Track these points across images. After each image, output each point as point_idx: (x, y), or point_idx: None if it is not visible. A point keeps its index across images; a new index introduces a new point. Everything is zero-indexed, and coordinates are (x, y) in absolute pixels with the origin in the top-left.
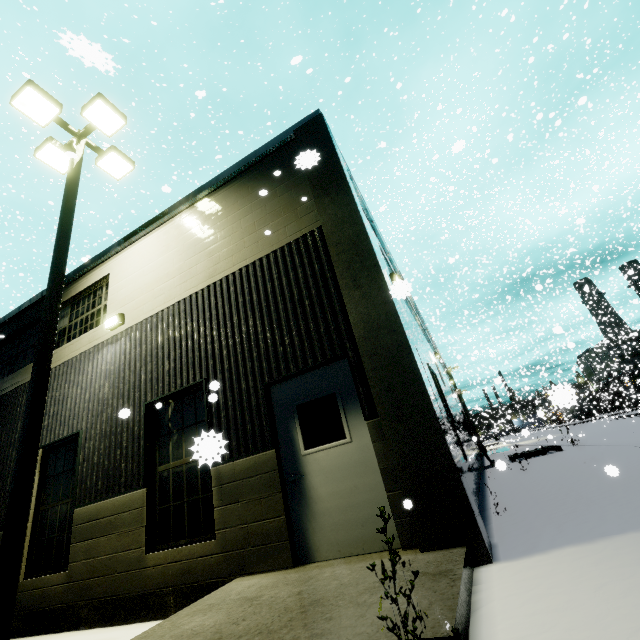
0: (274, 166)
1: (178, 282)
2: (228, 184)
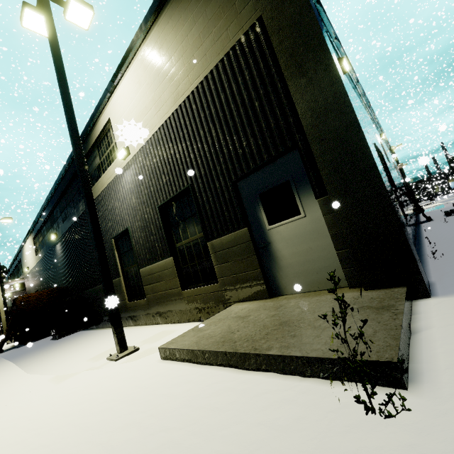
0: None
1: (154, 112)
2: None
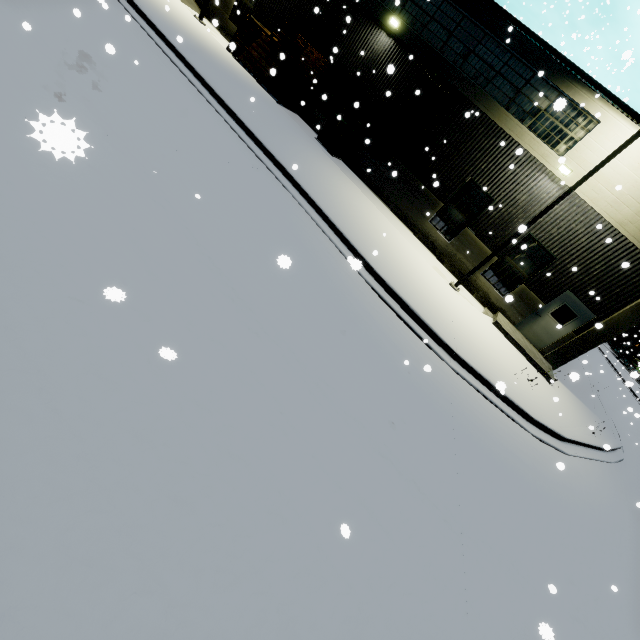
0: None
1: (610, 201)
2: None
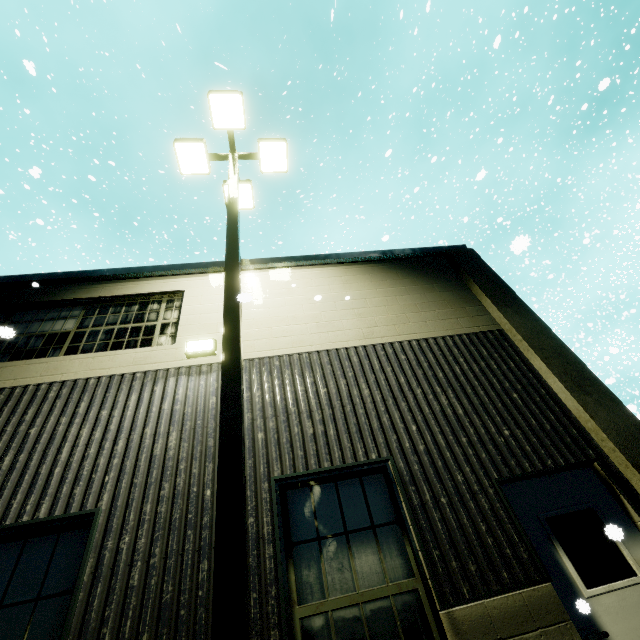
0: (424, 267)
1: (314, 330)
2: (369, 263)
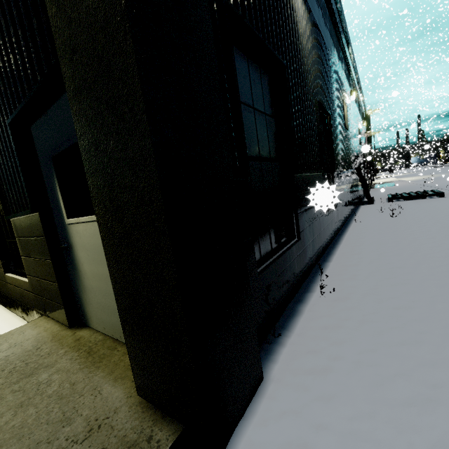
0: None
1: None
2: None
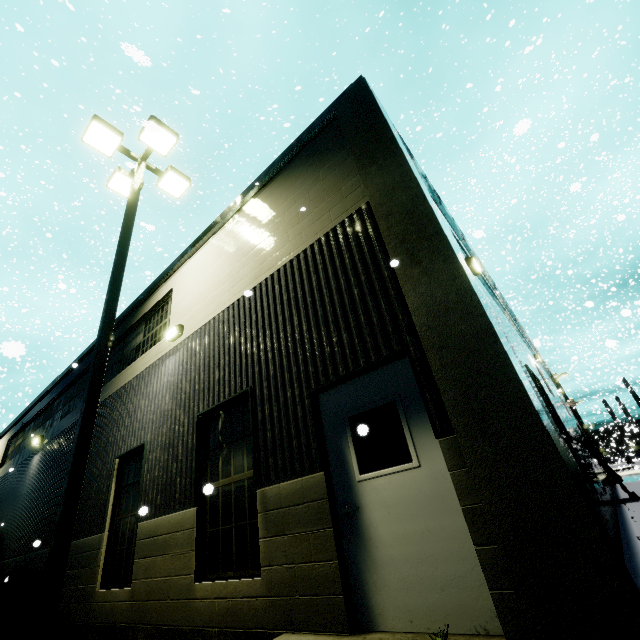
0: (316, 150)
1: (227, 287)
2: (272, 180)
